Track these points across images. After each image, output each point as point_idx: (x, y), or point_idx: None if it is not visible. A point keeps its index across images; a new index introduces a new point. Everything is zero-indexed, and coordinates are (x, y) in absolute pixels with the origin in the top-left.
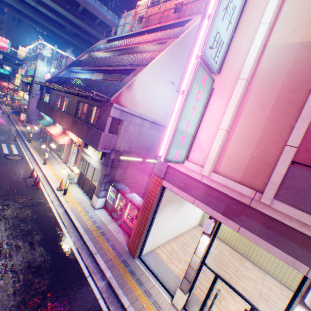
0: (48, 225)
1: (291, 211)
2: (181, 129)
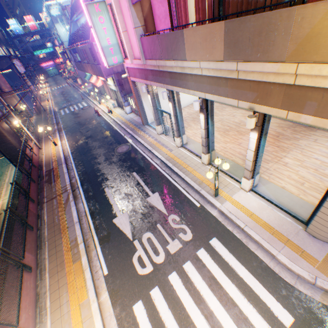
0: (107, 127)
1: (149, 63)
2: (106, 46)
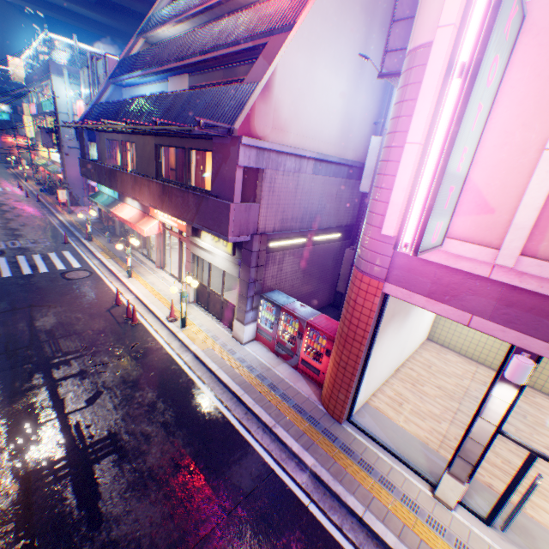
0: (179, 388)
1: None
2: (451, 171)
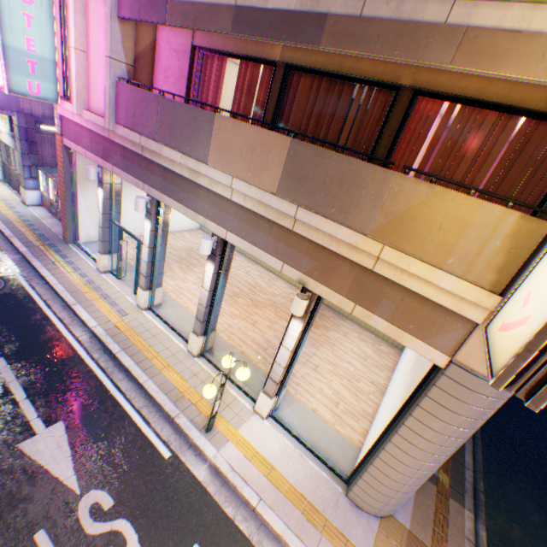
0: None
1: (125, 132)
2: (20, 49)
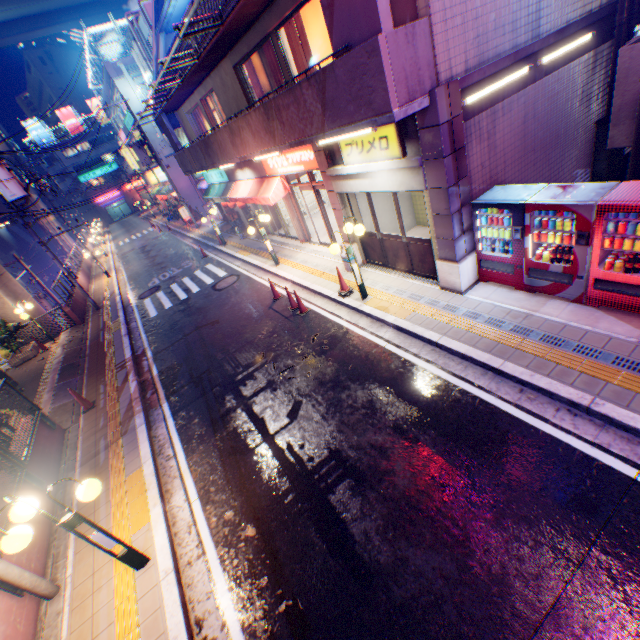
0: (393, 377)
1: None
2: None
